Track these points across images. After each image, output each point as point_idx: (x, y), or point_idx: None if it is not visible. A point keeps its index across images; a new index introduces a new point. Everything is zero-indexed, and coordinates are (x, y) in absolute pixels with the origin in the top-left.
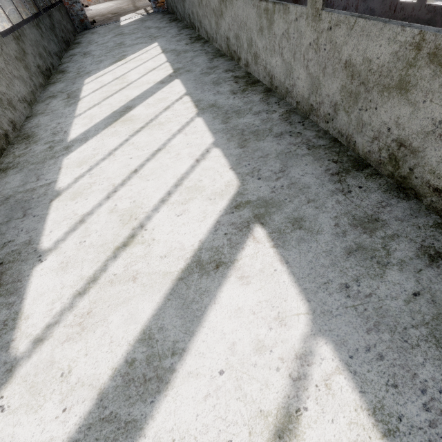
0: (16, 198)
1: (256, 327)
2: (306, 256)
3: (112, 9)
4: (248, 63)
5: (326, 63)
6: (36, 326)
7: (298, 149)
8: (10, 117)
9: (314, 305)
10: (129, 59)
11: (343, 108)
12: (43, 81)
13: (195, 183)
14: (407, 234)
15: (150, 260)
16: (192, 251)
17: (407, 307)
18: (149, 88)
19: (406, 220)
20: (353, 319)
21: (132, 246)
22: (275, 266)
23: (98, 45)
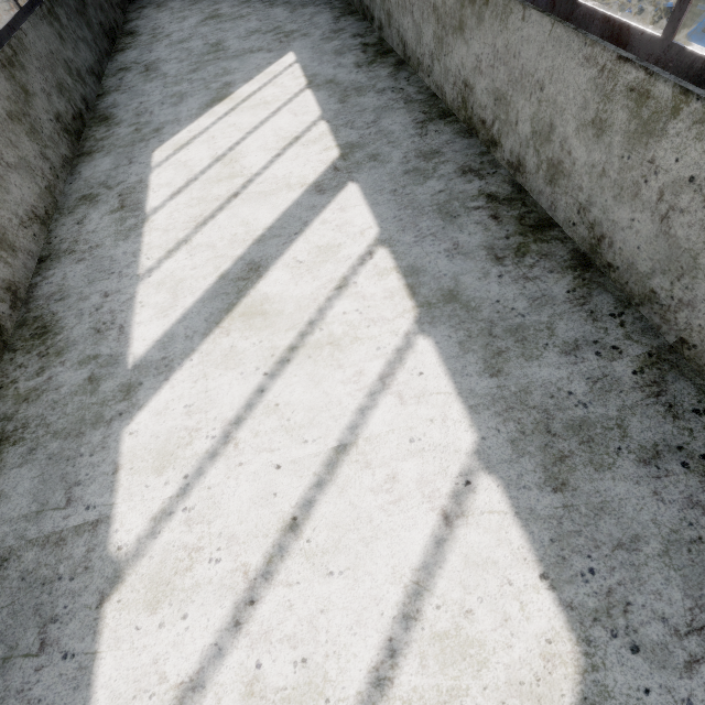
0: (23, 566)
1: None
2: None
3: None
4: (522, 165)
5: None
6: None
7: None
8: (5, 277)
9: None
10: (239, 99)
11: None
12: (69, 148)
13: (454, 620)
14: None
15: None
16: None
17: None
18: (293, 205)
19: None
20: None
21: None
22: None
23: (172, 46)
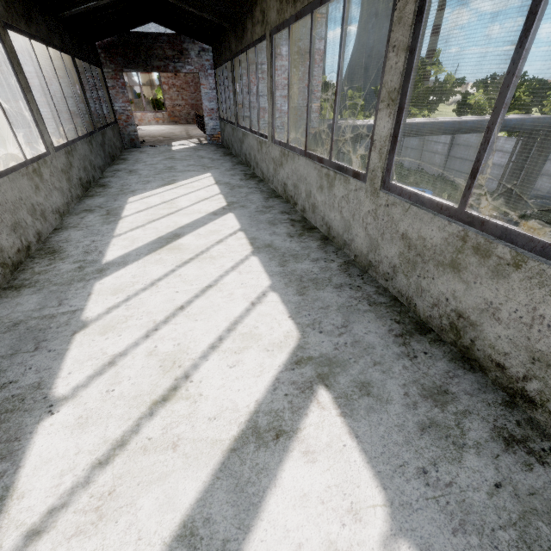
0: (29, 325)
1: (326, 522)
2: (378, 430)
3: (164, 132)
4: (305, 209)
5: (384, 230)
6: (33, 510)
7: (359, 304)
8: (38, 228)
9: (391, 494)
10: (180, 185)
11: (402, 271)
12: (81, 192)
13: (250, 329)
14: (478, 411)
15: (195, 421)
16: (247, 414)
17: (491, 502)
18: (200, 218)
19: (475, 395)
20: (436, 515)
21: (173, 402)
22: (344, 440)
23: (146, 165)
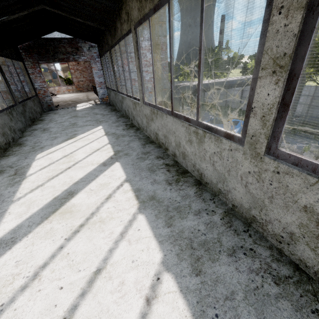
0: None
1: None
2: None
3: (72, 98)
4: (175, 154)
5: (273, 195)
6: None
7: (265, 283)
8: None
9: None
10: (79, 138)
11: (305, 243)
12: None
13: None
14: None
15: None
16: None
17: None
18: (93, 170)
19: None
20: None
21: None
22: None
23: (56, 123)
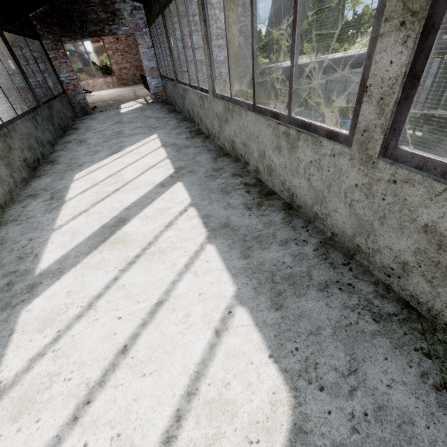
0: None
1: None
2: None
3: (113, 96)
4: (258, 170)
5: (386, 214)
6: None
7: (361, 320)
8: None
9: None
10: (126, 152)
11: (421, 274)
12: (28, 174)
13: (218, 390)
14: None
15: None
16: None
17: None
18: (147, 192)
19: None
20: None
21: None
22: None
23: (95, 133)
